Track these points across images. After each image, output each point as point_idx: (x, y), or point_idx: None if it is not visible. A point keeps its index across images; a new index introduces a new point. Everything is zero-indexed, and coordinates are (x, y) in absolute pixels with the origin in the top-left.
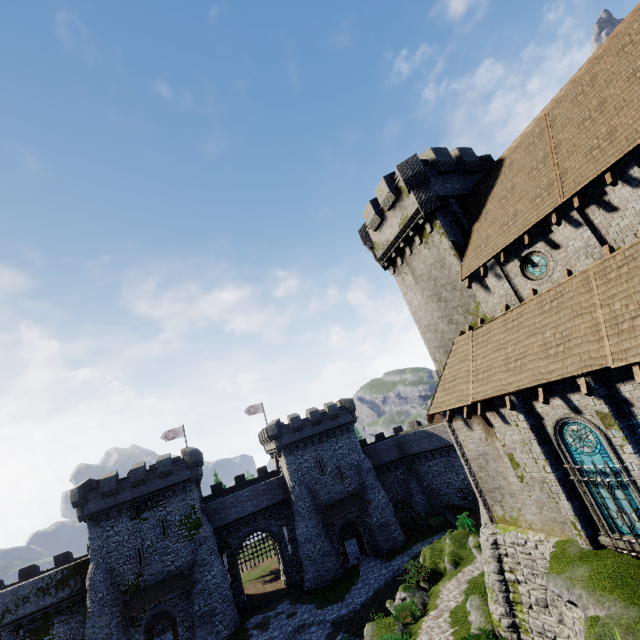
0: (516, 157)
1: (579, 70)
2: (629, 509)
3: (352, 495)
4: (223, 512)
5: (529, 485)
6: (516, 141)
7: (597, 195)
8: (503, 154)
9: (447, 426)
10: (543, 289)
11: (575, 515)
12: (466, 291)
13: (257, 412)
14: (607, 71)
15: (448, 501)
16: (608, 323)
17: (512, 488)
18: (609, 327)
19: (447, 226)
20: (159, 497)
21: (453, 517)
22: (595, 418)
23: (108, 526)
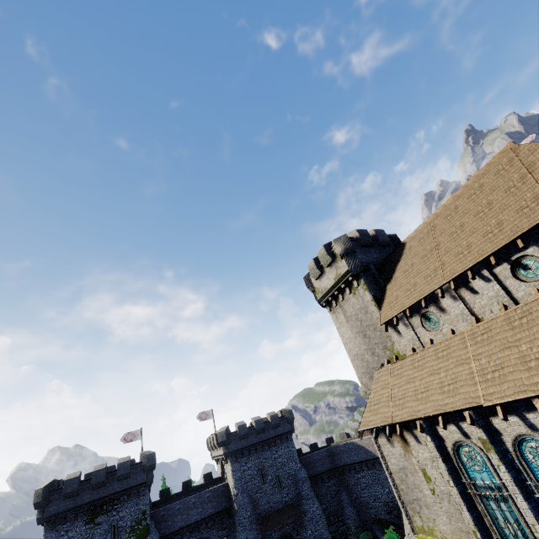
0: (413, 244)
1: (447, 200)
2: (512, 519)
3: (289, 505)
4: (170, 519)
5: (439, 497)
6: (412, 233)
7: (465, 282)
8: (404, 240)
9: (374, 442)
10: (437, 338)
11: (475, 524)
12: (384, 332)
13: (207, 418)
14: (463, 206)
15: (376, 515)
16: (479, 373)
17: (427, 500)
18: (480, 376)
19: (369, 284)
20: (114, 500)
21: (381, 532)
22: (479, 442)
23: (63, 530)
